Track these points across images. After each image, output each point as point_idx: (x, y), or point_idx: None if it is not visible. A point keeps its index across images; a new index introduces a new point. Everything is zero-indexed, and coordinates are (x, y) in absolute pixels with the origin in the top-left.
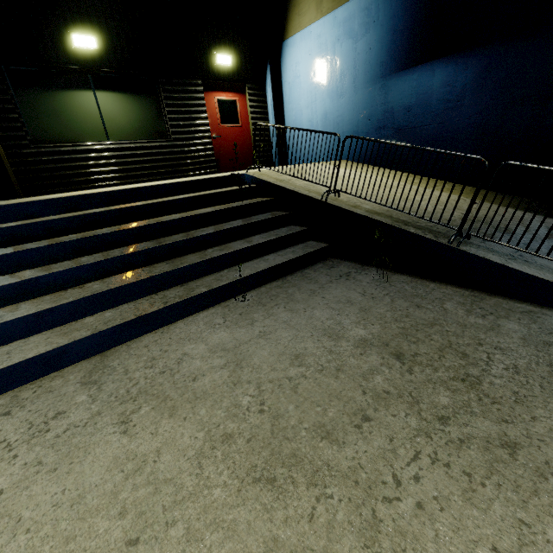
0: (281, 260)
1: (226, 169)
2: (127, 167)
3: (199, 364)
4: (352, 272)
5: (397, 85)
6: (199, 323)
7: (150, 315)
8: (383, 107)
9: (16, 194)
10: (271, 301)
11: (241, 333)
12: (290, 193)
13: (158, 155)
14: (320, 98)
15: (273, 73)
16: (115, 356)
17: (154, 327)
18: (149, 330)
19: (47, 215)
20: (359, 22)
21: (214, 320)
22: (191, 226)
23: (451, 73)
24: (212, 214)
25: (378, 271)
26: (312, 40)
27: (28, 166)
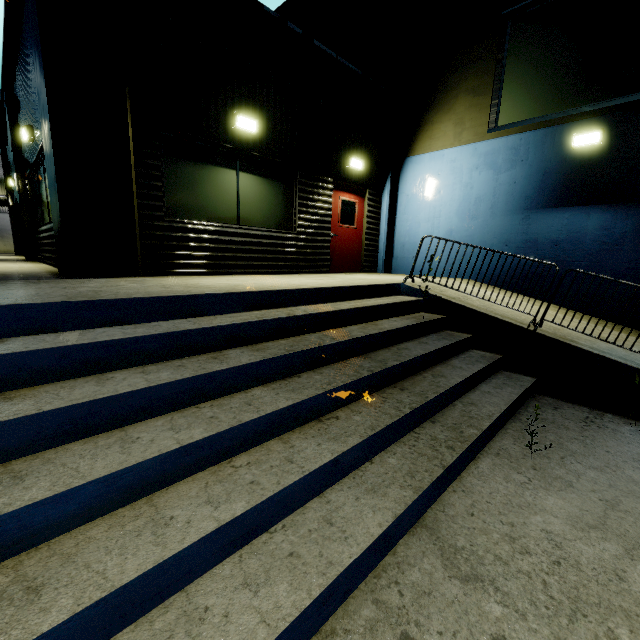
0: (510, 395)
1: (336, 270)
2: (250, 255)
3: (589, 550)
4: (592, 417)
5: (544, 219)
6: (497, 479)
7: (450, 466)
8: (525, 236)
9: (137, 272)
10: (548, 451)
11: (577, 499)
12: (477, 314)
13: (281, 247)
14: (445, 215)
15: (392, 184)
16: (446, 529)
17: (448, 483)
18: (445, 487)
19: (238, 311)
20: (504, 158)
21: (511, 475)
22: (389, 342)
23: (609, 220)
24: (405, 329)
25: (621, 419)
26: (444, 162)
27: (155, 240)
